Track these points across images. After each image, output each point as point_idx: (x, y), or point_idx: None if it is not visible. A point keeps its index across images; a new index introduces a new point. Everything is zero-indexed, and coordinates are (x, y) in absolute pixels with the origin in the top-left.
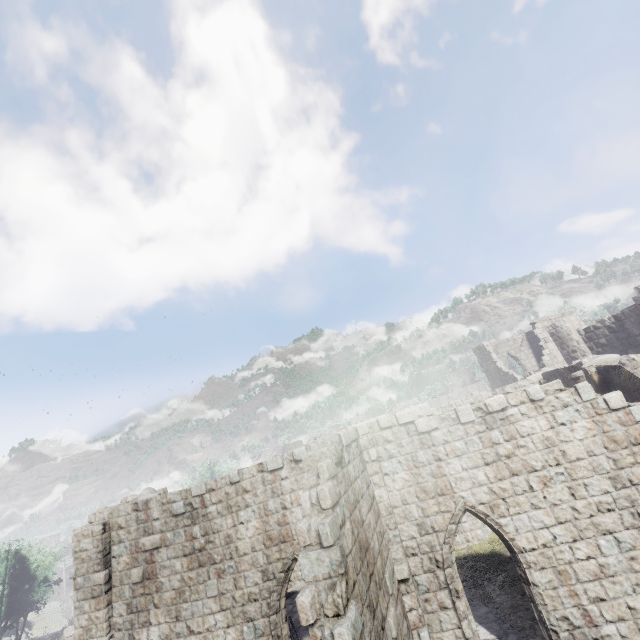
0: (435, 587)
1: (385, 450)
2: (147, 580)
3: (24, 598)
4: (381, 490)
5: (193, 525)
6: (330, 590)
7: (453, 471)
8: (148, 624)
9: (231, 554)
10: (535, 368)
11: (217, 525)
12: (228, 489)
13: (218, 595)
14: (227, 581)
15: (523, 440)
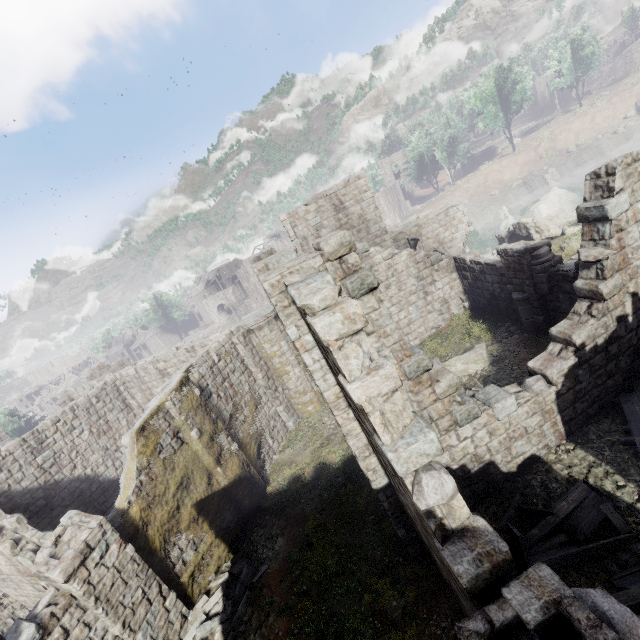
0: None
1: None
2: None
3: None
4: None
5: None
6: None
7: None
8: None
9: None
10: None
11: None
12: None
13: None
14: None
15: None
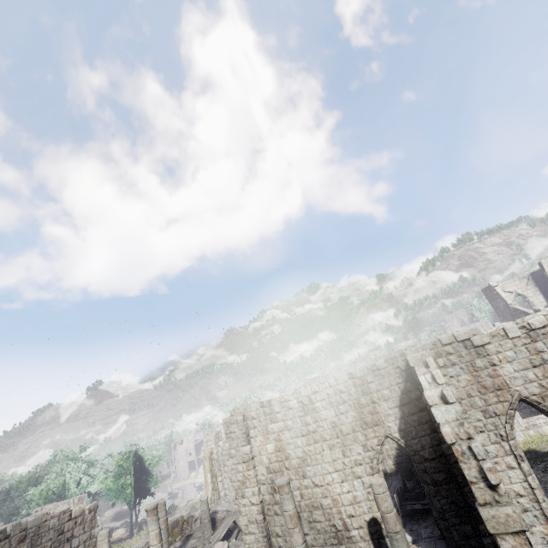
0: (502, 454)
1: (448, 360)
2: (278, 452)
3: (145, 485)
4: (450, 387)
5: (305, 416)
6: (460, 426)
7: (507, 372)
8: None
9: (337, 434)
10: (543, 304)
11: (323, 415)
12: (328, 391)
13: (332, 461)
14: (337, 452)
15: None
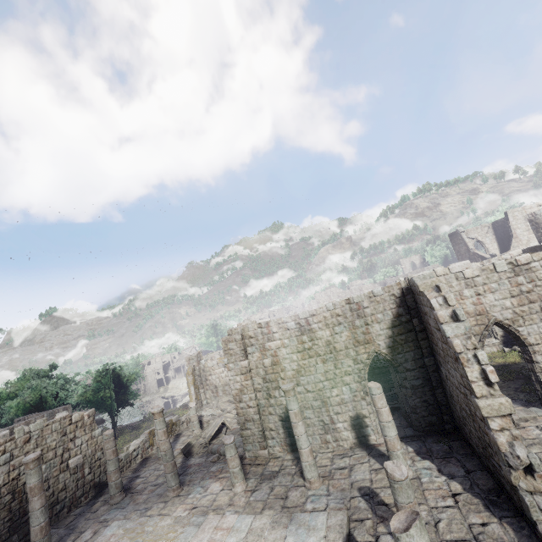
0: None
1: None
2: (274, 365)
3: (125, 397)
4: None
5: (302, 335)
6: (468, 339)
7: (488, 301)
8: (279, 388)
9: (331, 351)
10: (496, 250)
11: (319, 335)
12: (325, 314)
13: (324, 372)
14: (329, 365)
15: (540, 282)
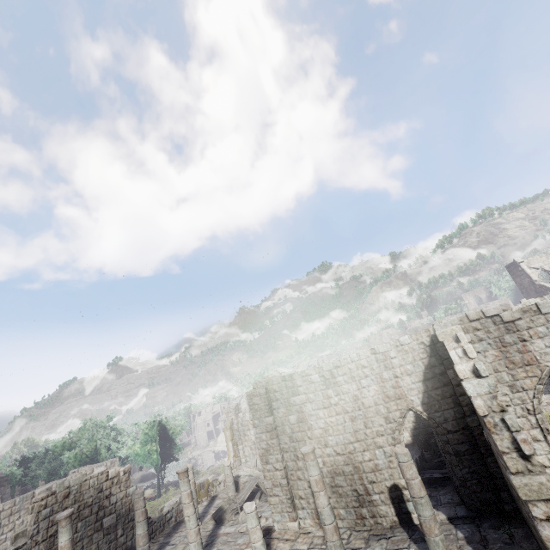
0: (528, 427)
1: (475, 336)
2: (300, 423)
3: (170, 451)
4: None
5: (327, 389)
6: (493, 399)
7: (537, 348)
8: None
9: (359, 407)
10: None
11: (345, 389)
12: (350, 366)
13: (353, 432)
14: (359, 423)
15: None
